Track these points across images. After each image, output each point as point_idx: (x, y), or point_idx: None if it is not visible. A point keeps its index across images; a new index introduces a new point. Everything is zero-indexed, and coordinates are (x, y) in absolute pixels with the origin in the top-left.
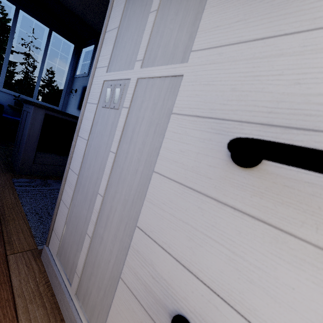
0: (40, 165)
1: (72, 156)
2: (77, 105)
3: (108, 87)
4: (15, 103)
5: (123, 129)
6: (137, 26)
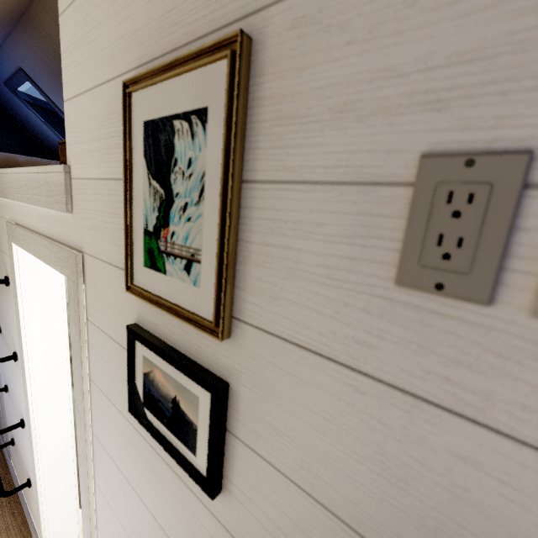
0: None
1: None
2: None
3: None
4: None
5: None
6: None
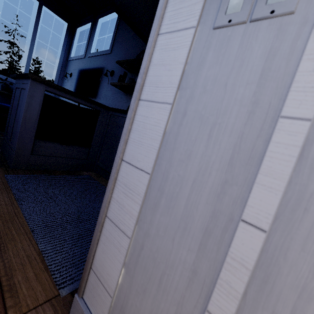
0: (39, 156)
1: (129, 137)
2: (73, 90)
3: None
4: (2, 87)
5: None
6: None
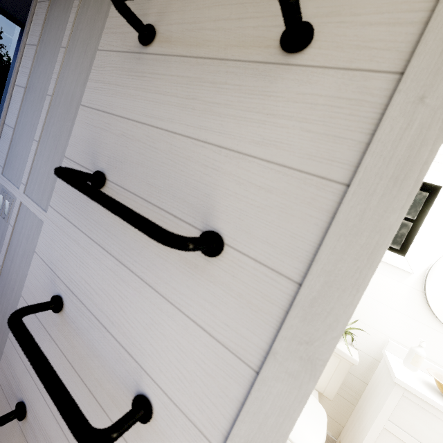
0: None
1: None
2: None
3: (1, 192)
4: None
5: (8, 245)
6: (26, 143)
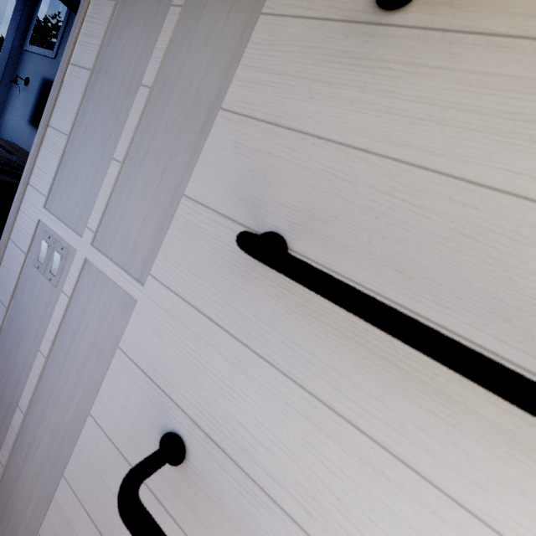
0: None
1: None
2: (30, 114)
3: (44, 237)
4: None
5: (60, 326)
6: (95, 162)
